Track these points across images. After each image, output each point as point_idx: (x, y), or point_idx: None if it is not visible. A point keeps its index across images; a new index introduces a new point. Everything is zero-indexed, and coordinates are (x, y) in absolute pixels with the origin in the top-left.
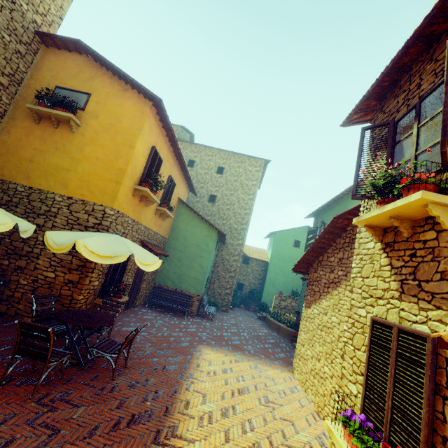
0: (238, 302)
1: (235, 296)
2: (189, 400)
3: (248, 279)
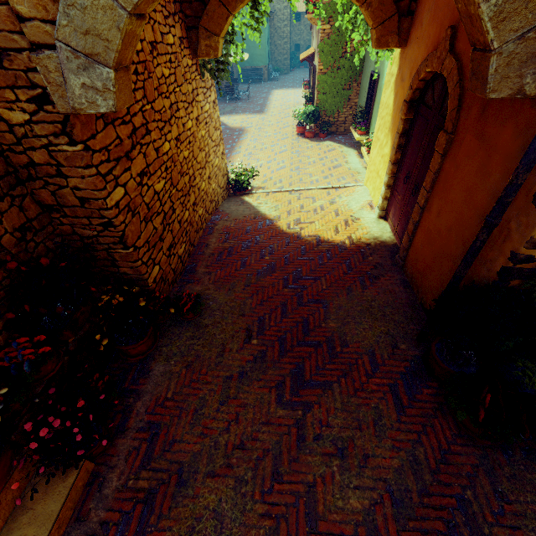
0: (298, 63)
1: (294, 59)
2: (271, 99)
3: (302, 38)
